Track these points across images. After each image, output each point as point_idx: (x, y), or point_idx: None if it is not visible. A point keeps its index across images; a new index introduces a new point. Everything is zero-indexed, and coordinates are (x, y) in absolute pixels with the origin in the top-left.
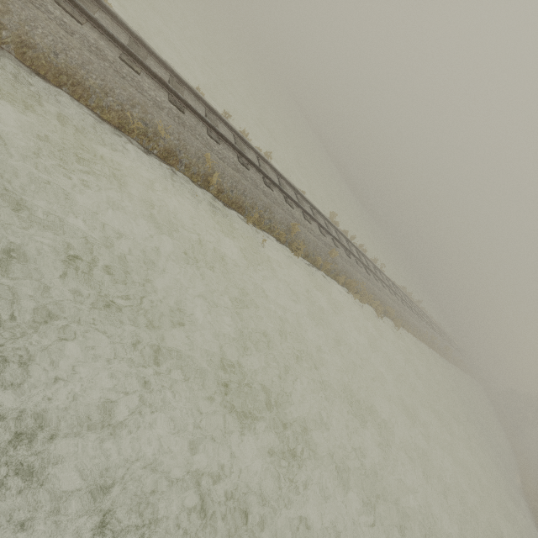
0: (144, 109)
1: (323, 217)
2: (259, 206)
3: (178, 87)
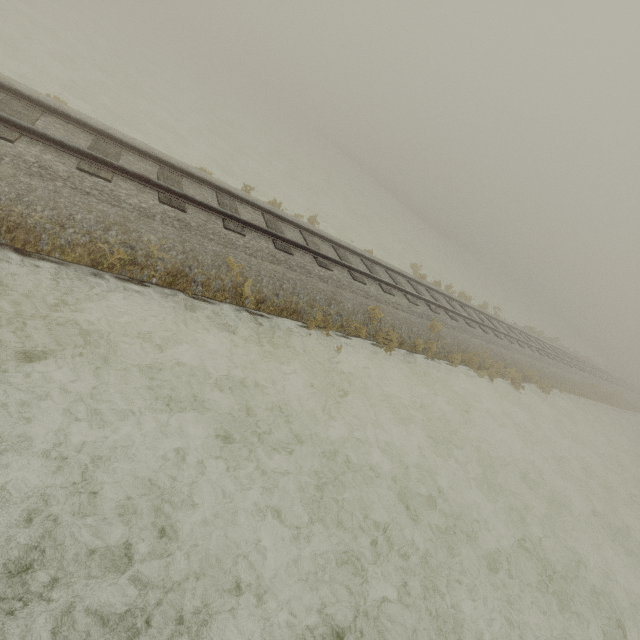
0: (124, 228)
1: (405, 277)
2: (319, 301)
3: (172, 178)
